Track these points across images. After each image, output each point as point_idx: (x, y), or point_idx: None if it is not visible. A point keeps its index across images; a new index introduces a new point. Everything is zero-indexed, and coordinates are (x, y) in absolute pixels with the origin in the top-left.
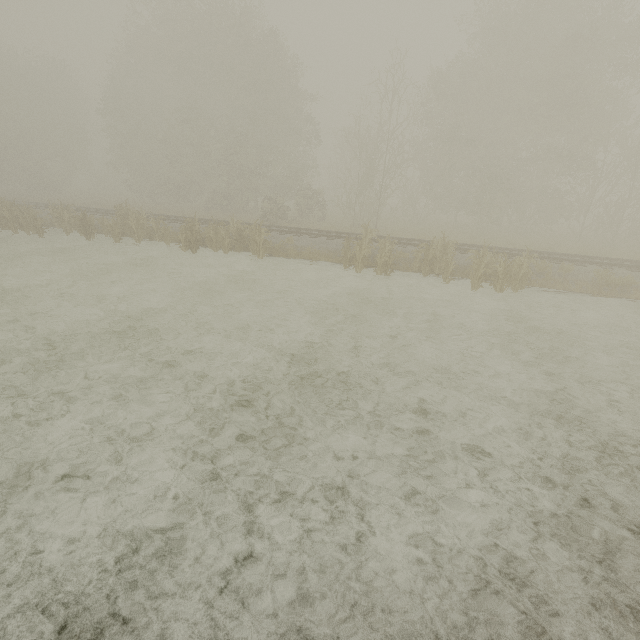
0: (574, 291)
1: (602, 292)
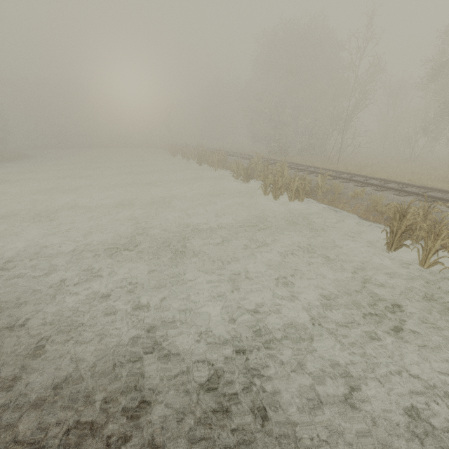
0: (348, 212)
1: (370, 217)
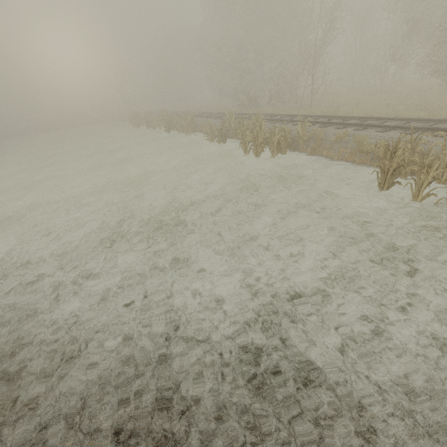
0: (333, 157)
1: (355, 159)
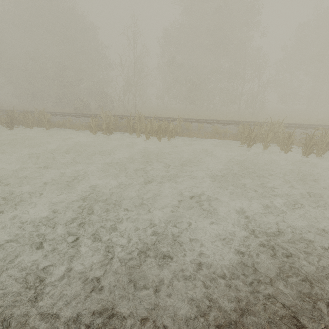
0: (203, 138)
1: (215, 137)
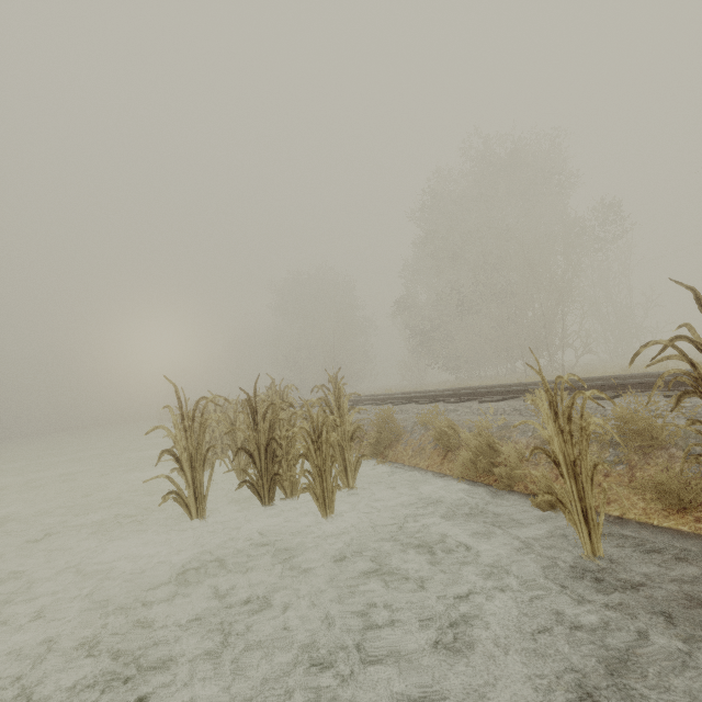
0: None
1: None
